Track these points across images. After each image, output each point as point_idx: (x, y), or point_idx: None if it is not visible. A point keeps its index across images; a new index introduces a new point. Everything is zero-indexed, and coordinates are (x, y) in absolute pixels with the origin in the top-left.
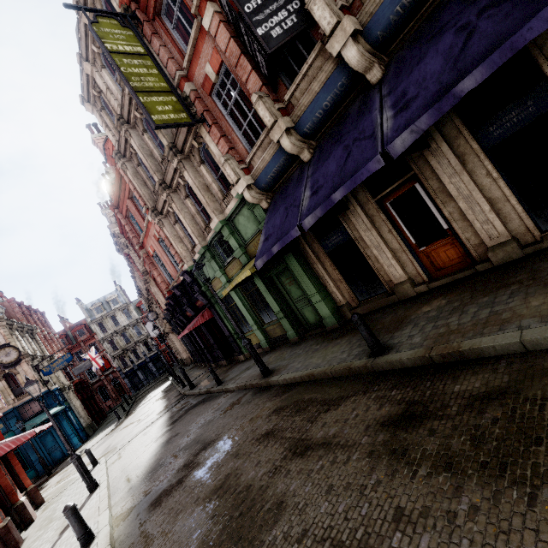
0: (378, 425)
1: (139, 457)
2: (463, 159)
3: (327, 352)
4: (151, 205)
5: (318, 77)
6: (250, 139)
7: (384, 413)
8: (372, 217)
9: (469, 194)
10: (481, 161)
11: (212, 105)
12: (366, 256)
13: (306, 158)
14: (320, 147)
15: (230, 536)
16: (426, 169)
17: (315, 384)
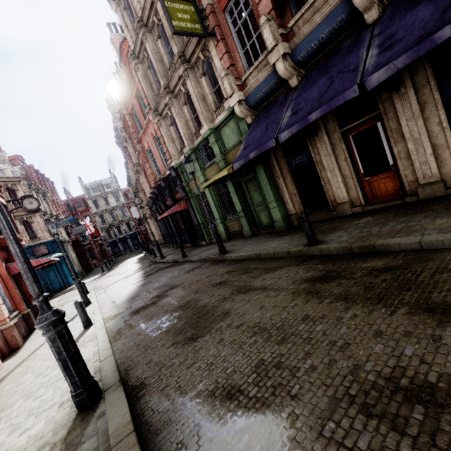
0: (302, 280)
1: (120, 292)
2: (423, 107)
3: (273, 243)
4: (154, 106)
5: (323, 9)
6: (249, 60)
7: (308, 275)
8: (335, 146)
9: (419, 138)
10: (438, 110)
11: (223, 22)
12: (320, 177)
13: (293, 84)
14: (308, 76)
15: (190, 325)
16: (390, 111)
17: (260, 260)
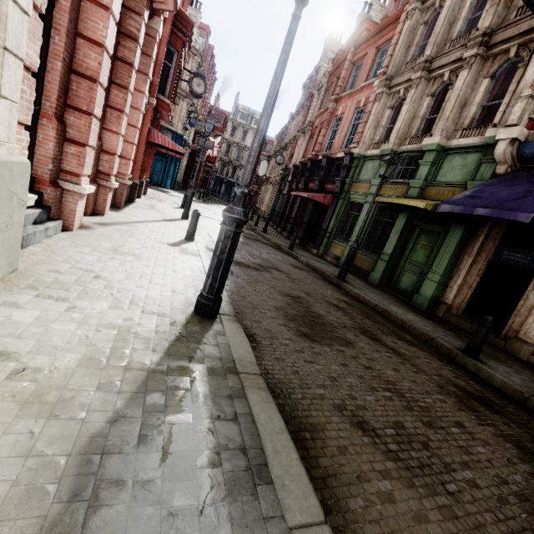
0: (451, 382)
1: (217, 231)
2: None
3: (408, 313)
4: (391, 73)
5: None
6: None
7: (459, 382)
8: None
9: None
10: None
11: None
12: (525, 295)
13: None
14: None
15: (304, 322)
16: None
17: (387, 319)
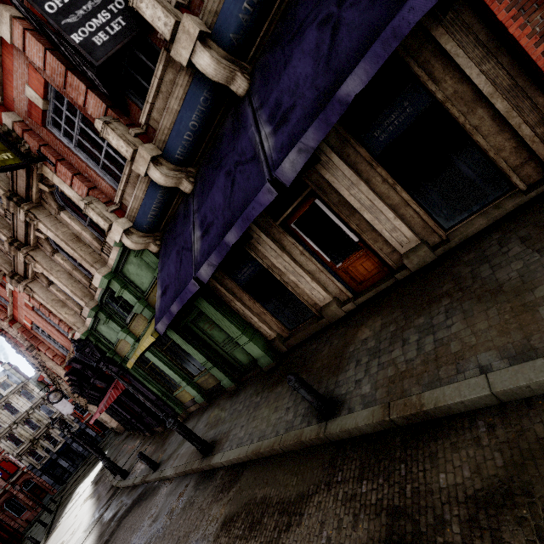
0: None
1: None
2: (356, 169)
3: (270, 409)
4: (9, 270)
5: (174, 93)
6: (115, 174)
7: (363, 535)
8: (280, 242)
9: (371, 204)
10: (374, 168)
11: (51, 138)
12: (284, 283)
13: (187, 189)
14: (201, 174)
15: None
16: (323, 184)
17: (265, 466)
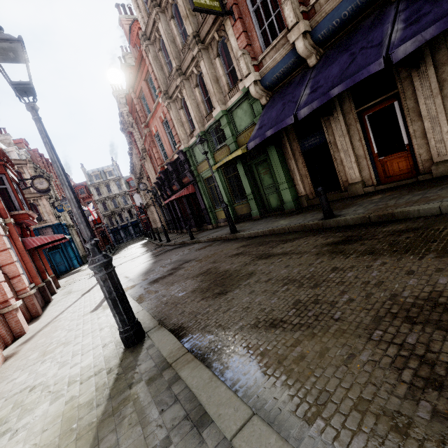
0: (323, 245)
1: (131, 269)
2: (442, 85)
3: (285, 221)
4: (164, 89)
5: None
6: (266, 40)
7: (328, 241)
8: (349, 126)
9: (436, 116)
10: None
11: (242, 0)
12: (333, 158)
13: (311, 63)
14: (327, 55)
15: (216, 285)
16: (408, 90)
17: (274, 235)
